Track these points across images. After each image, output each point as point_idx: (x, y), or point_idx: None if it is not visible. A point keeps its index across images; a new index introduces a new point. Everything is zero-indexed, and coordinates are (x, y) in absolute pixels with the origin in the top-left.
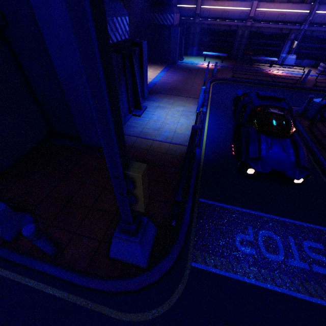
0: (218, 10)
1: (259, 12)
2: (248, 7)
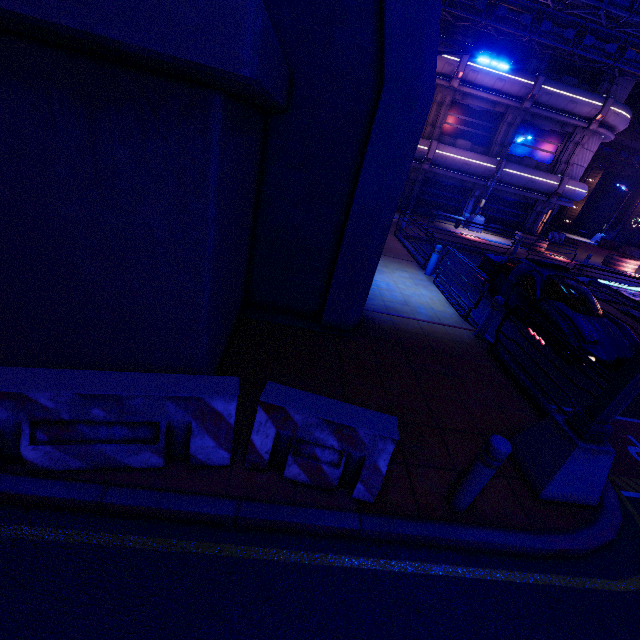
0: None
1: (439, 156)
2: (425, 147)
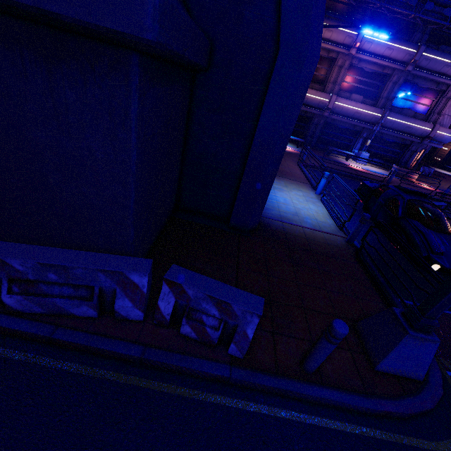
0: None
1: (337, 106)
2: (327, 99)
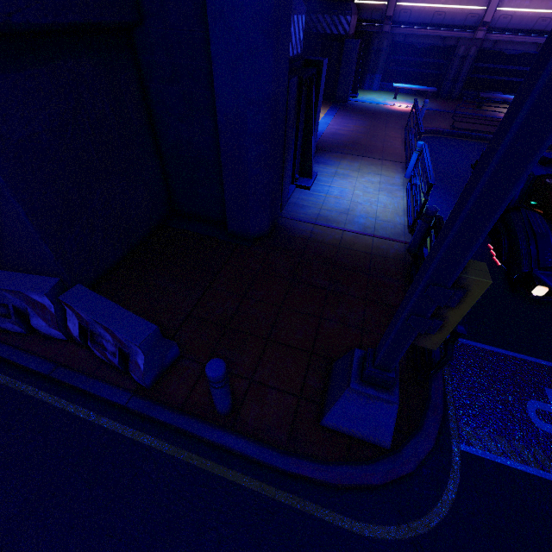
0: (426, 10)
1: (501, 15)
2: (482, 6)
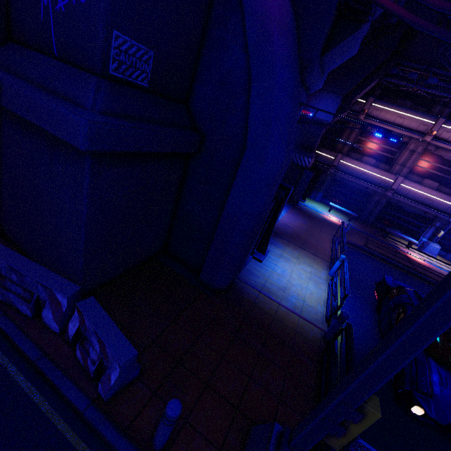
0: (357, 170)
1: (403, 188)
2: (391, 179)
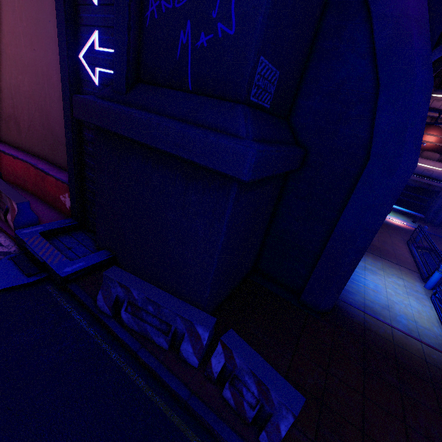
0: (418, 166)
1: None
2: None
